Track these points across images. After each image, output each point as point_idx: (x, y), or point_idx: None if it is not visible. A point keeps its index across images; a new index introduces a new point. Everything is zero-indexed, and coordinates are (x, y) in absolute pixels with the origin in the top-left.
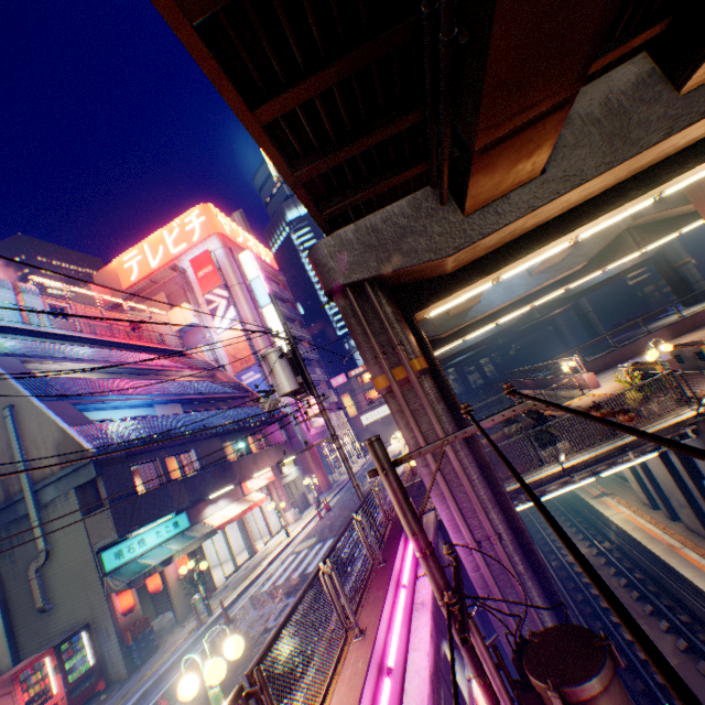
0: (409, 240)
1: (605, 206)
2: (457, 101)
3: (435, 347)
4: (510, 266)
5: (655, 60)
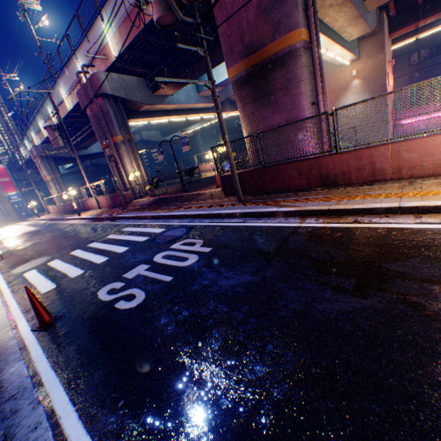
0: None
1: (330, 36)
2: None
3: (134, 116)
4: None
5: None
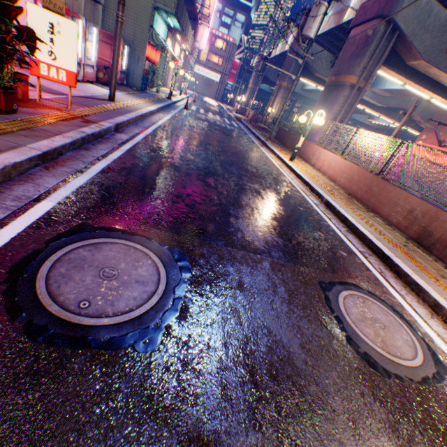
0: (428, 37)
1: None
2: None
3: (307, 77)
4: (415, 86)
5: None
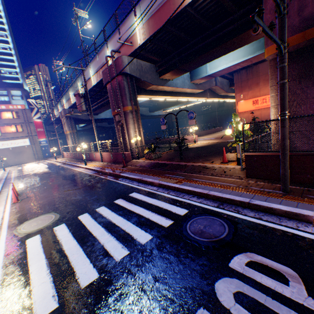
0: None
1: None
2: None
3: (141, 93)
4: None
5: None
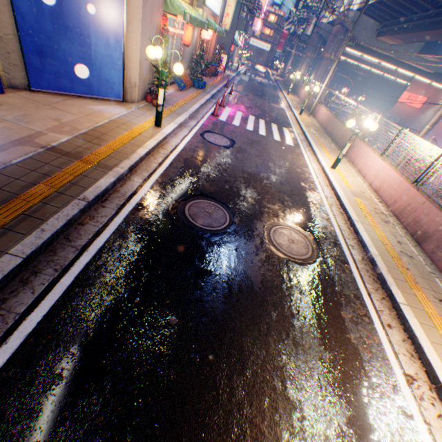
0: (363, 33)
1: (389, 62)
2: (391, 29)
3: None
4: (367, 56)
5: (423, 45)
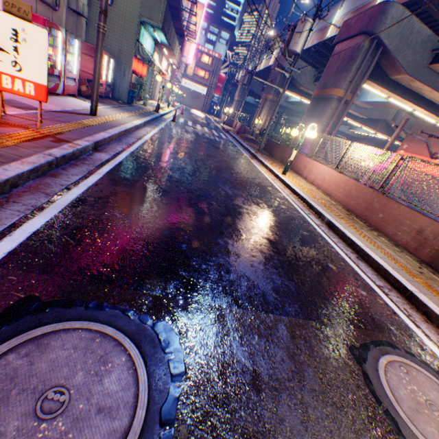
0: (410, 52)
1: (433, 111)
2: None
3: (291, 90)
4: (399, 99)
5: None
